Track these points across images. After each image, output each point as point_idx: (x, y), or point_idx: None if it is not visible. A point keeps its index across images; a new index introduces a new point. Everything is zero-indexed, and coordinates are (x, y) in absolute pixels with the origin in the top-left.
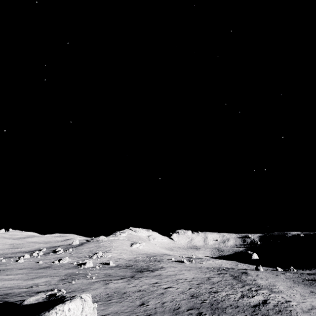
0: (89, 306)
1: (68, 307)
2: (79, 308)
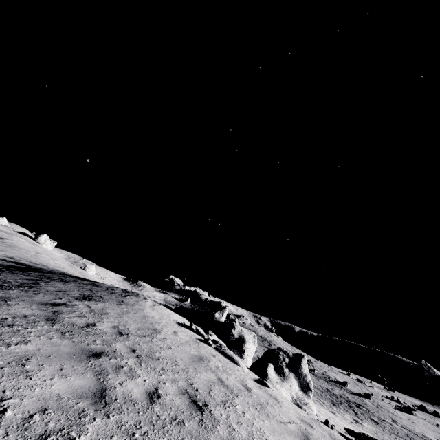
0: None
1: None
2: None
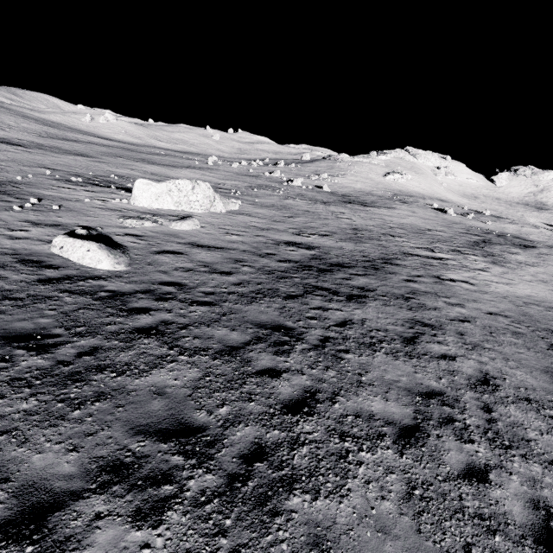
0: (202, 189)
1: (178, 182)
2: (187, 186)
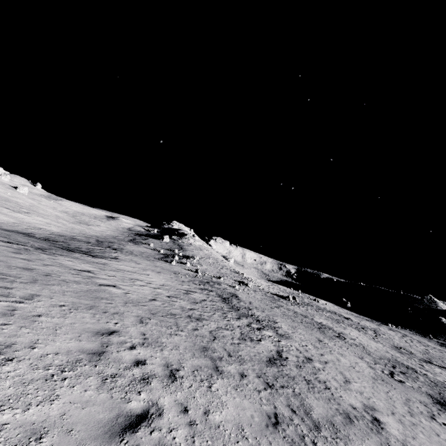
0: None
1: None
2: None
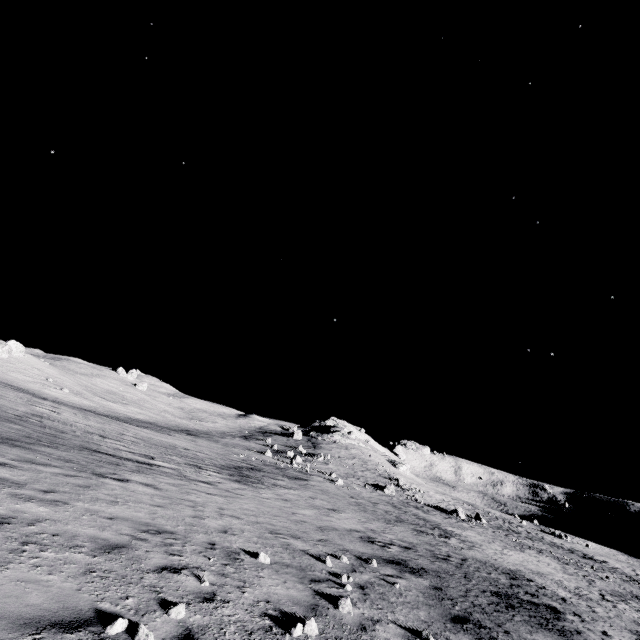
0: None
1: None
2: None
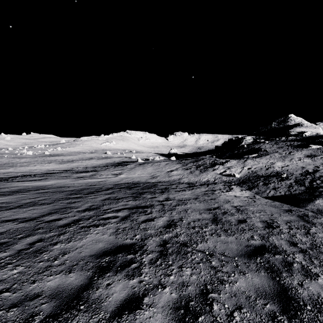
0: None
1: None
2: None
